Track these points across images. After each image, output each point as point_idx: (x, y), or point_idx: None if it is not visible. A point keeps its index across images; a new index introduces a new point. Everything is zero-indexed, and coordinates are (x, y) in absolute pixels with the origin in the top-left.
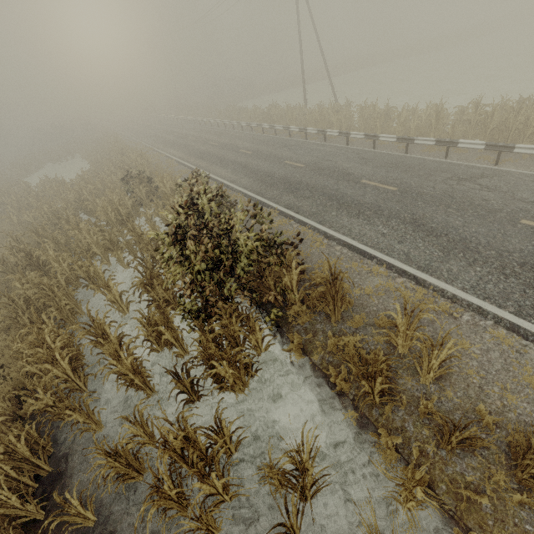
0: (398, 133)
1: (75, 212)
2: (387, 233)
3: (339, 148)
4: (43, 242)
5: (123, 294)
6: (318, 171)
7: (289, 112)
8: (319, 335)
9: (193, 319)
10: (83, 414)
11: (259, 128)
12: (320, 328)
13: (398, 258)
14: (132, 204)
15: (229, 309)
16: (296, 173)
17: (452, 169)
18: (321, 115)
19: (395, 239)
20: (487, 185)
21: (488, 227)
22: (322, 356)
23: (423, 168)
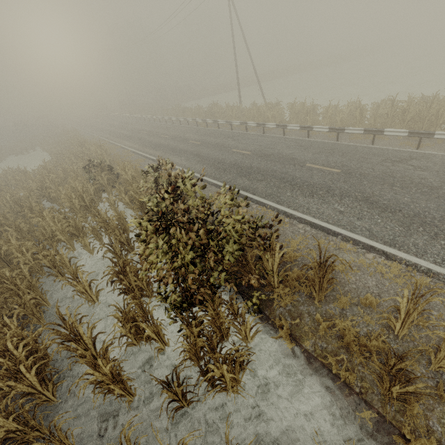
0: (326, 125)
1: (38, 199)
2: (344, 210)
3: (277, 137)
4: (5, 230)
5: (91, 282)
6: (264, 157)
7: (230, 109)
8: (306, 317)
9: (177, 311)
10: (53, 441)
11: (203, 123)
12: (305, 310)
13: (362, 234)
14: (94, 191)
15: (216, 300)
16: (245, 160)
17: (383, 153)
18: (258, 111)
19: (353, 215)
20: (419, 166)
21: (436, 202)
22: (314, 342)
23: (357, 152)
